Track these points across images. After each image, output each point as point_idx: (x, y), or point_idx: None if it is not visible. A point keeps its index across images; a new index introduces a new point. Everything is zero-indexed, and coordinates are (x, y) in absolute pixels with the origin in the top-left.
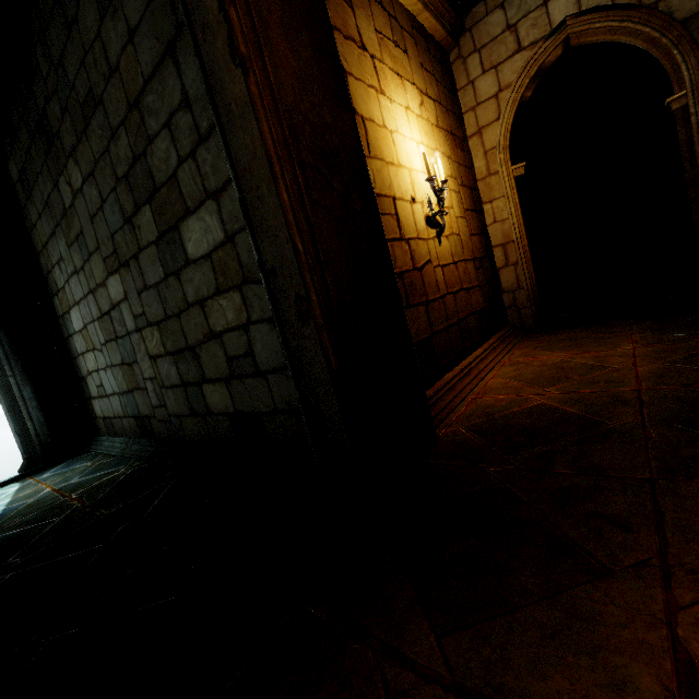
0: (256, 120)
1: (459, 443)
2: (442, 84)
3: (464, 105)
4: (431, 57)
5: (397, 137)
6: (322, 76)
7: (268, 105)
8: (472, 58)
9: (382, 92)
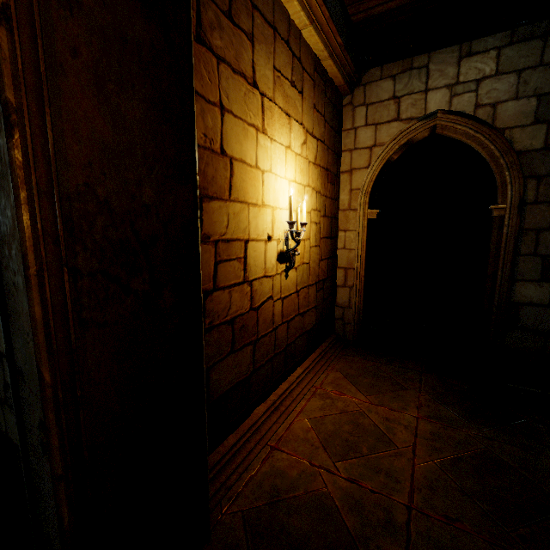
0: (14, 196)
1: None
2: (330, 124)
3: (345, 144)
4: (326, 99)
5: (268, 176)
6: (156, 143)
7: (39, 180)
8: (360, 109)
9: (264, 131)
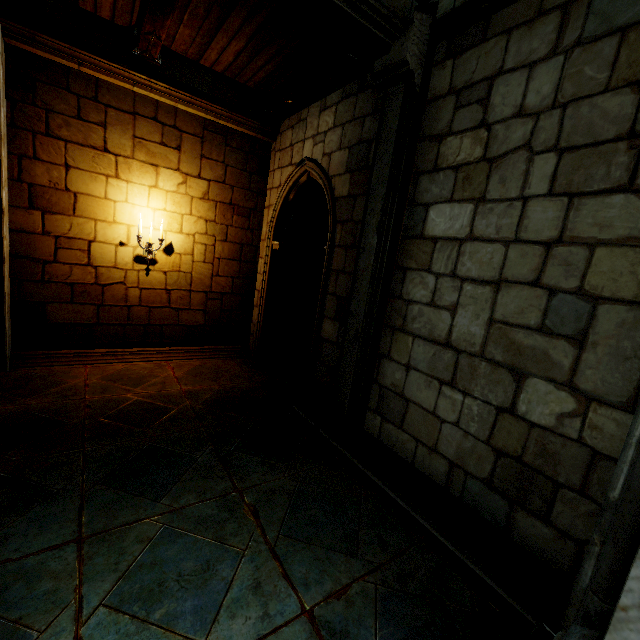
0: None
1: (5, 376)
2: (240, 167)
3: (269, 184)
4: (230, 148)
5: (122, 205)
6: None
7: None
8: (278, 154)
9: (117, 177)
